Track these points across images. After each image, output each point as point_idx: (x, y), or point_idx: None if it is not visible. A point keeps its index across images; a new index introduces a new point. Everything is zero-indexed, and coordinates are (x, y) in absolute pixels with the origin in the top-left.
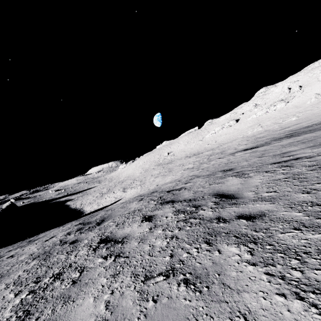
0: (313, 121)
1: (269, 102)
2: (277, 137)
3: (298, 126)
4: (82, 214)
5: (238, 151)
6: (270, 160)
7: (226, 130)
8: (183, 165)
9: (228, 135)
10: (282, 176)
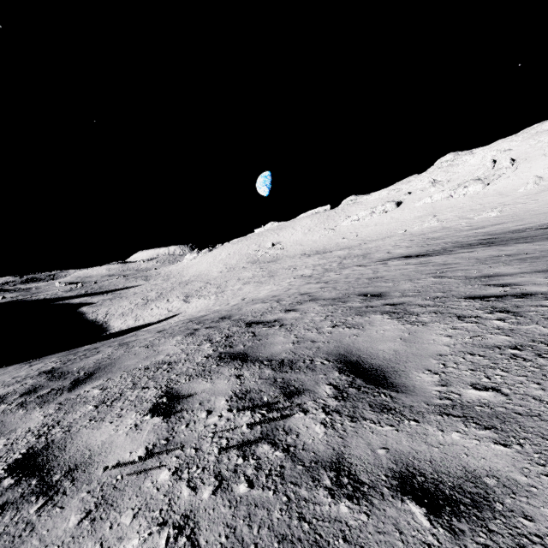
0: (526, 222)
1: (457, 179)
2: (463, 242)
3: (500, 227)
4: (104, 333)
5: (393, 258)
6: (461, 288)
7: (377, 217)
8: (295, 269)
9: (380, 227)
10: (503, 338)
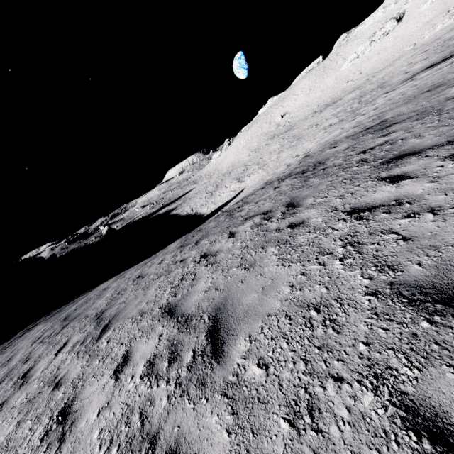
0: None
1: None
2: None
3: None
4: (203, 216)
5: (417, 73)
6: None
7: (378, 44)
8: (317, 125)
9: (384, 54)
10: None
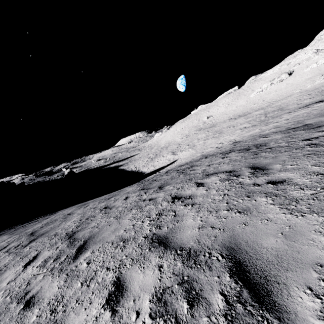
0: None
1: None
2: None
3: None
4: (144, 174)
5: (310, 104)
6: None
7: (276, 86)
8: (234, 126)
9: (280, 92)
10: None
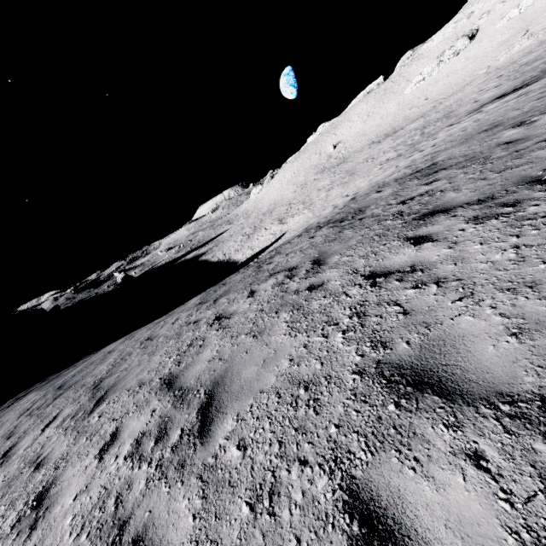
0: None
1: None
2: None
3: None
4: (237, 264)
5: (486, 104)
6: None
7: (448, 65)
8: (373, 159)
9: (454, 77)
10: None
